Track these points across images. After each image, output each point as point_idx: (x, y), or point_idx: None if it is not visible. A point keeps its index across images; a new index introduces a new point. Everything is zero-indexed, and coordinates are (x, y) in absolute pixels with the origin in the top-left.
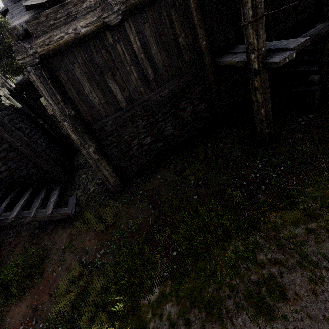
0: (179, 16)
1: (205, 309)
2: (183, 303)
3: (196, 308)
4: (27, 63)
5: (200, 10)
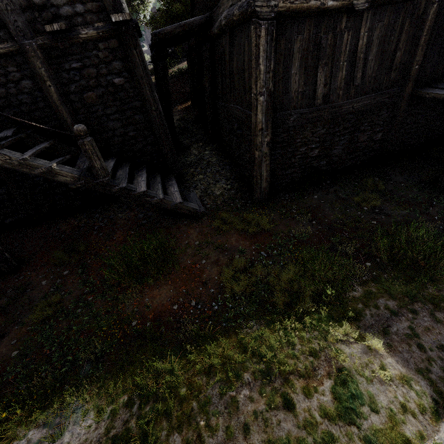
0: (410, 28)
1: (431, 303)
2: (401, 298)
3: (419, 302)
4: (262, 14)
5: (430, 31)
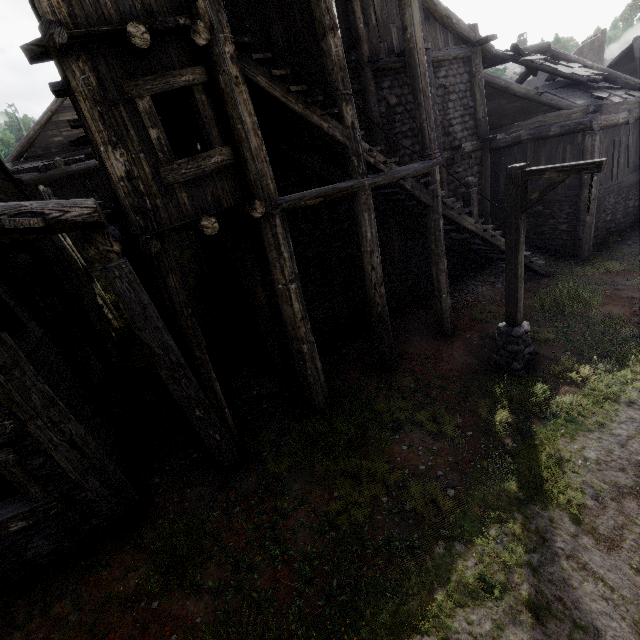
0: None
1: None
2: None
3: None
4: (594, 128)
5: None
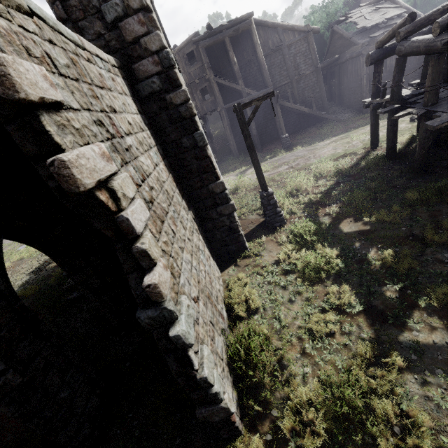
0: None
1: None
2: None
3: None
4: (364, 54)
5: None
